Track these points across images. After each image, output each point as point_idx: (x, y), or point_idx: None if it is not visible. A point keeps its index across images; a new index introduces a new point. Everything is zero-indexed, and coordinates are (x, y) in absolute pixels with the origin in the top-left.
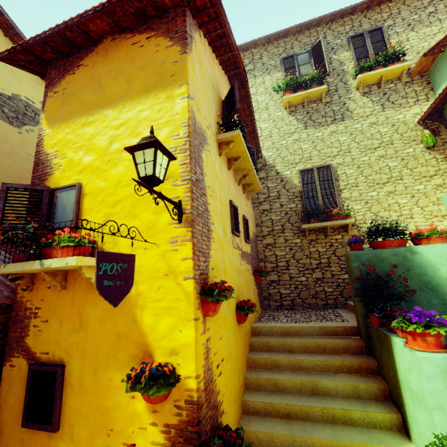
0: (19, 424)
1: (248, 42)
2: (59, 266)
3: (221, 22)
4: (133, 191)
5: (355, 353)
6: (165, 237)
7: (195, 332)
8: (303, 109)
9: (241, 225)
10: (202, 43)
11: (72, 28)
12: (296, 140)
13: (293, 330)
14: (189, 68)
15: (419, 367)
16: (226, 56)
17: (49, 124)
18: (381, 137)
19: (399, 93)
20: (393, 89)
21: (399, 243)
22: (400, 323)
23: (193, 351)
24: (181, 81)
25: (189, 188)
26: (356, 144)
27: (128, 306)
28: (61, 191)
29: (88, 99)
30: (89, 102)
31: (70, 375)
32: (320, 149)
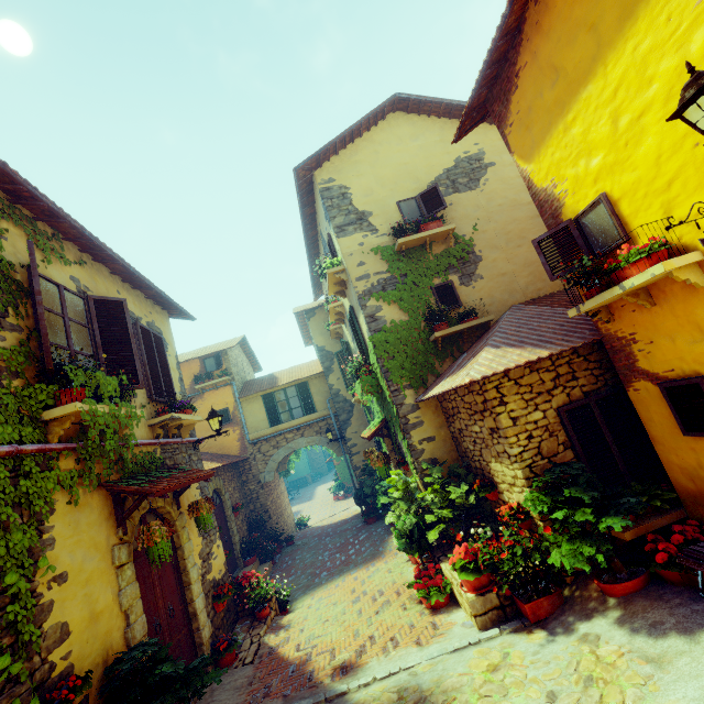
0: (679, 436)
1: None
2: (643, 281)
3: None
4: (689, 154)
5: None
6: None
7: None
8: None
9: None
10: None
11: (497, 48)
12: None
13: None
14: None
15: None
16: None
17: (527, 161)
18: None
19: None
20: None
21: None
22: None
23: None
24: None
25: None
26: None
27: None
28: (585, 214)
29: (551, 99)
30: (555, 101)
31: None
32: None
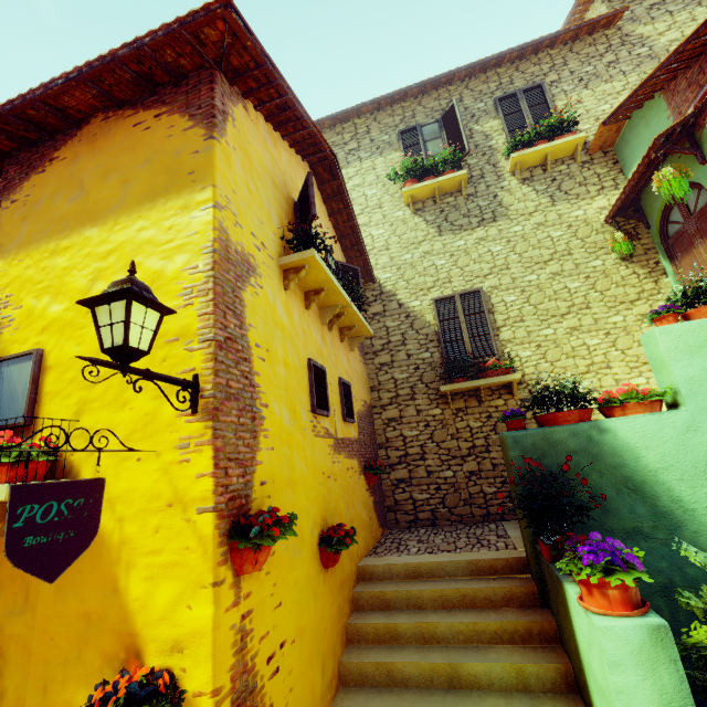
0: None
1: (348, 110)
2: None
3: (277, 89)
4: None
5: (523, 606)
6: (171, 438)
7: (215, 608)
8: (434, 205)
9: (335, 396)
10: (251, 120)
11: (35, 105)
12: (426, 252)
13: (425, 568)
14: (218, 161)
15: (598, 645)
16: (299, 135)
17: (1, 253)
18: (553, 244)
19: (574, 179)
20: (565, 173)
21: (579, 416)
22: (567, 565)
23: (209, 644)
24: (205, 181)
25: (211, 355)
26: (517, 256)
27: (106, 564)
28: (10, 363)
29: (62, 211)
30: (64, 216)
31: (1, 697)
32: (464, 265)
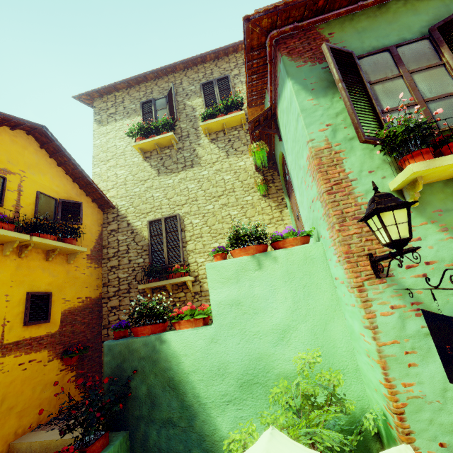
0: None
1: (106, 86)
2: None
3: None
4: None
5: None
6: None
7: None
8: (157, 155)
9: (13, 309)
10: None
11: None
12: (149, 187)
13: (53, 444)
14: None
15: None
16: None
17: None
18: (225, 184)
19: (241, 140)
20: (237, 136)
21: (151, 330)
22: None
23: None
24: None
25: None
26: (203, 191)
27: None
28: None
29: None
30: None
31: None
32: (171, 197)
